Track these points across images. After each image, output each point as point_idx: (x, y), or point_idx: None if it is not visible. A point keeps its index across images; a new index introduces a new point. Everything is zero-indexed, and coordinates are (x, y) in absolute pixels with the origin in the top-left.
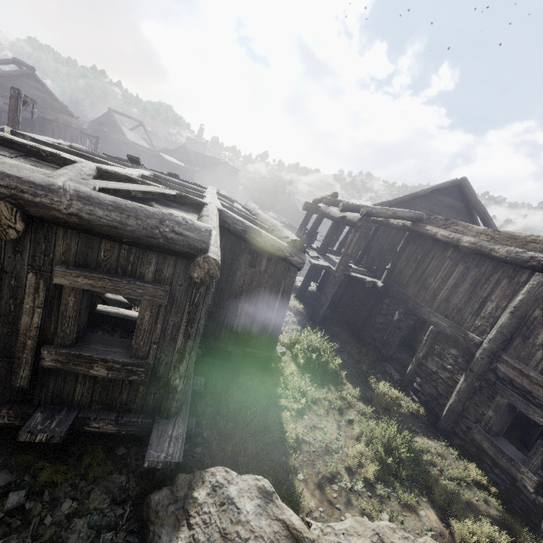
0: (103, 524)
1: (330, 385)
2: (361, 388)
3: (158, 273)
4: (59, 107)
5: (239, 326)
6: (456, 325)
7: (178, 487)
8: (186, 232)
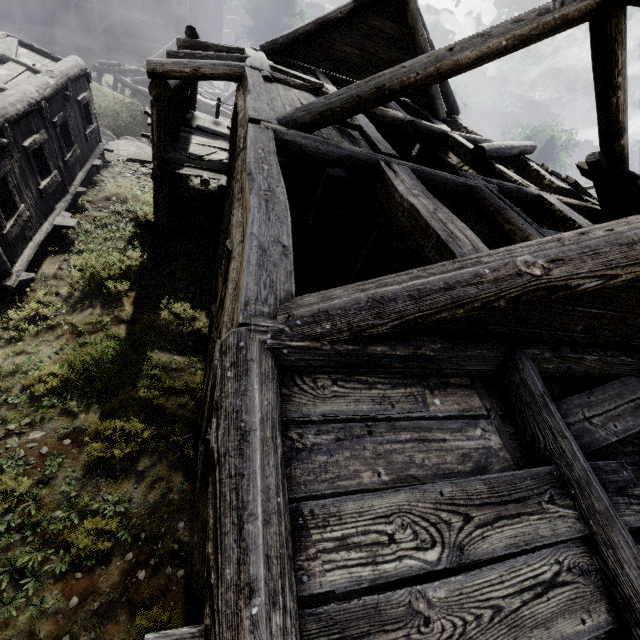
0: None
1: (98, 310)
2: (145, 310)
3: None
4: None
5: None
6: None
7: None
8: None
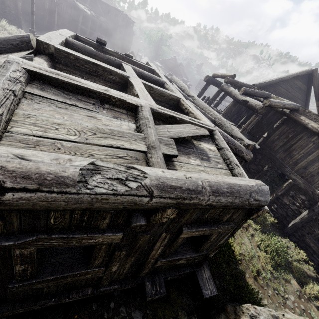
0: None
1: None
2: None
3: (230, 217)
4: None
5: None
6: (309, 184)
7: (229, 313)
8: (260, 198)
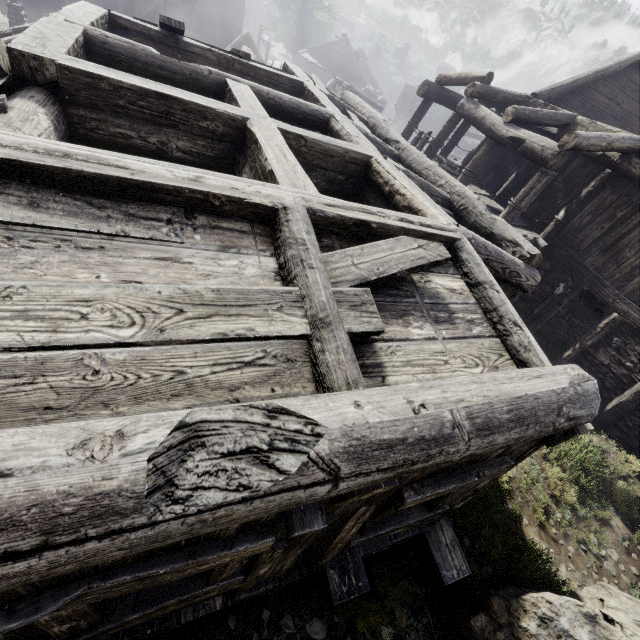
0: (421, 638)
1: None
2: None
3: (505, 451)
4: None
5: None
6: None
7: (497, 614)
8: (578, 412)
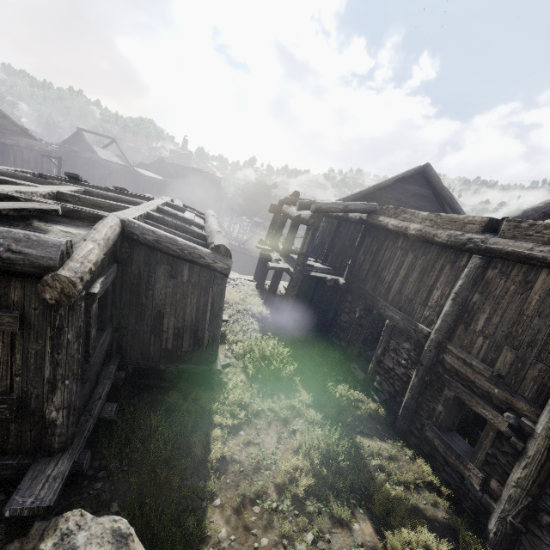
0: None
1: (281, 394)
2: (316, 393)
3: (4, 298)
4: (19, 130)
5: (169, 342)
6: (408, 317)
7: (29, 538)
8: (26, 249)
